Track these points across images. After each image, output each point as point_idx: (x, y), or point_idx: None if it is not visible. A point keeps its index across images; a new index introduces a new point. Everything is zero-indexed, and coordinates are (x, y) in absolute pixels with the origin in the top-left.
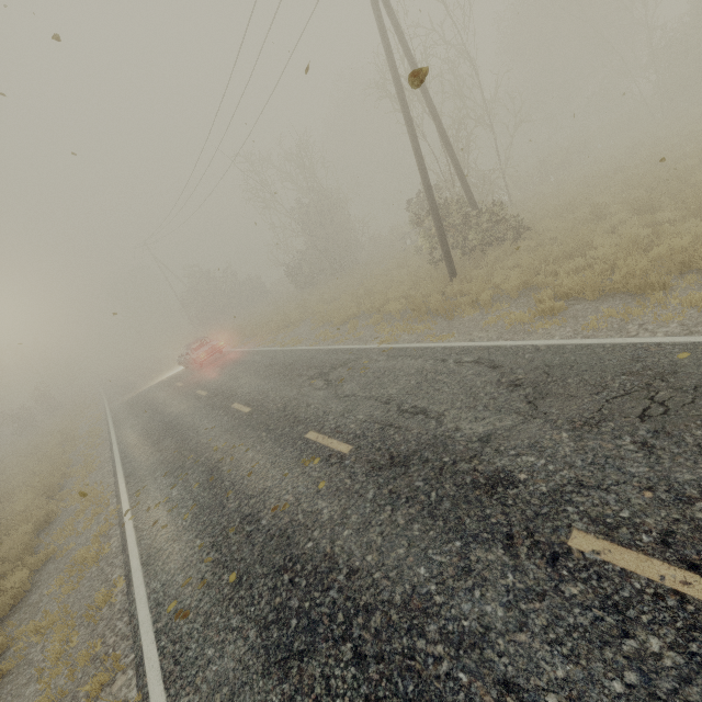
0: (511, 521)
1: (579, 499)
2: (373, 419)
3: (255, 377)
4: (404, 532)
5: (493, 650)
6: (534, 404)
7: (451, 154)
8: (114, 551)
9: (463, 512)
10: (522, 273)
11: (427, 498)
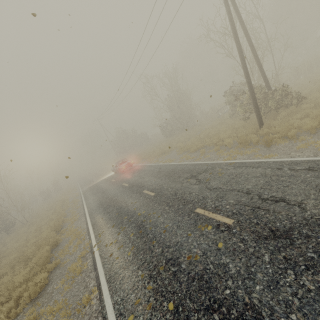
0: None
1: None
2: (242, 203)
3: (152, 177)
4: None
5: None
6: None
7: (258, 61)
8: (89, 268)
9: None
10: (316, 119)
11: None
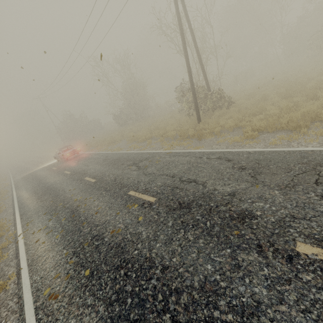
0: (258, 237)
1: (295, 225)
2: (166, 185)
3: (97, 165)
4: (194, 244)
5: (266, 317)
6: (255, 177)
7: (201, 63)
8: (10, 257)
9: (228, 233)
10: (235, 120)
11: (204, 225)
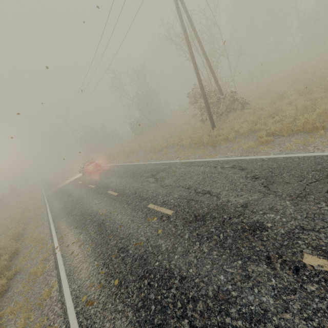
0: (268, 249)
1: (304, 236)
2: (182, 197)
3: (118, 178)
4: (208, 256)
5: (271, 324)
6: (268, 187)
7: (210, 68)
8: (51, 268)
9: (239, 245)
10: (249, 124)
11: (218, 237)
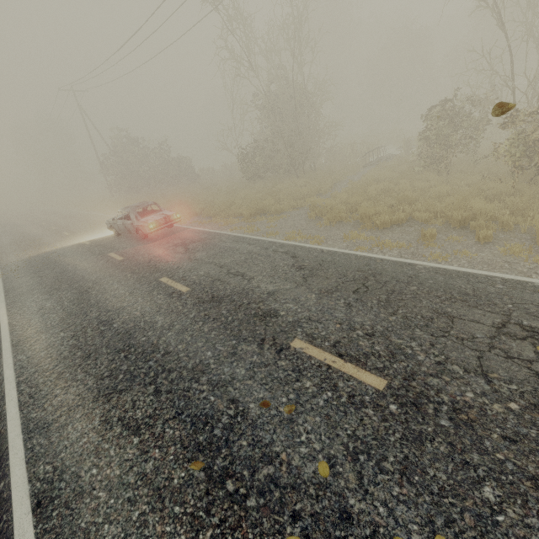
0: None
1: None
2: None
3: (291, 285)
4: None
5: None
6: None
7: None
8: None
9: None
10: None
11: None
